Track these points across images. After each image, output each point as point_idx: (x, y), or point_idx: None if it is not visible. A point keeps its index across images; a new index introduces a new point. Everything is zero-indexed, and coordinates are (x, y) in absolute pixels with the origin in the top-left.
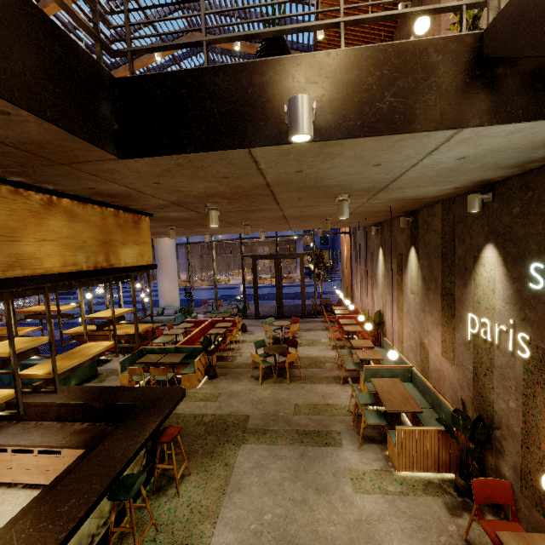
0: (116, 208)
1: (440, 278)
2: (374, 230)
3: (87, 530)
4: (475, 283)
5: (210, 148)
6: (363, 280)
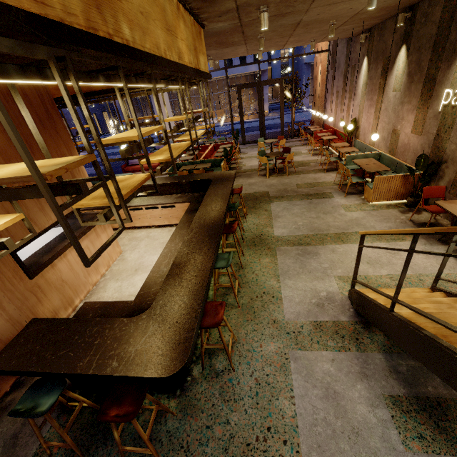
0: (194, 16)
1: (426, 67)
2: (363, 38)
3: None
4: None
5: None
6: (339, 97)
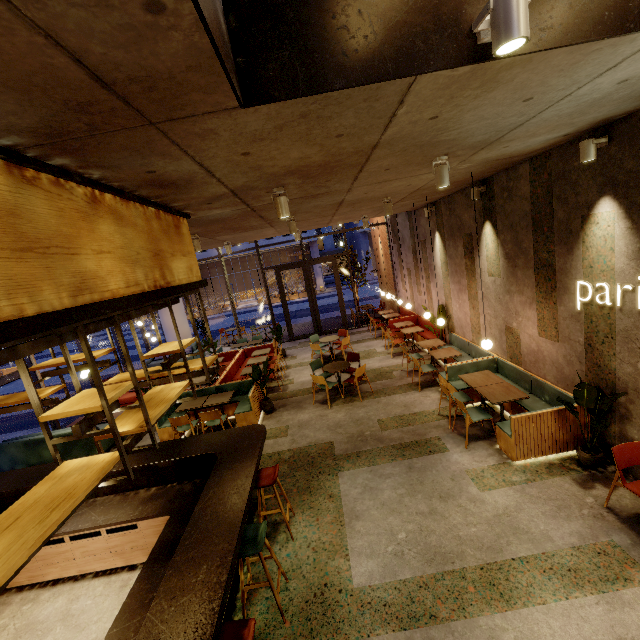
0: (157, 206)
1: (532, 250)
2: (427, 212)
3: None
4: (585, 246)
5: (367, 79)
6: (412, 275)
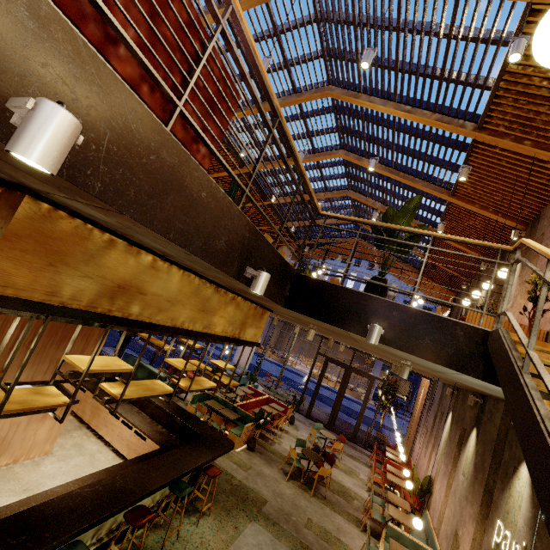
0: (258, 305)
1: (487, 471)
2: (449, 391)
3: (145, 502)
4: (509, 492)
5: (326, 322)
6: (427, 435)
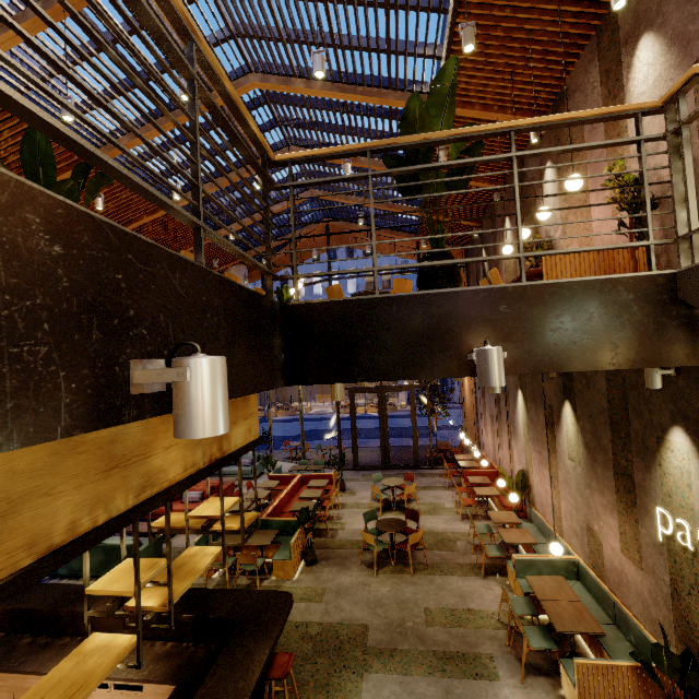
0: None
1: (611, 450)
2: None
3: None
4: (662, 471)
5: (383, 379)
6: (494, 424)
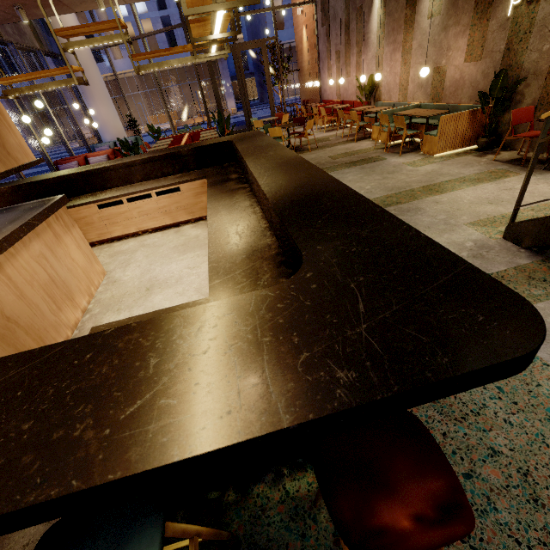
0: None
1: None
2: None
3: None
4: None
5: None
6: (341, 57)
